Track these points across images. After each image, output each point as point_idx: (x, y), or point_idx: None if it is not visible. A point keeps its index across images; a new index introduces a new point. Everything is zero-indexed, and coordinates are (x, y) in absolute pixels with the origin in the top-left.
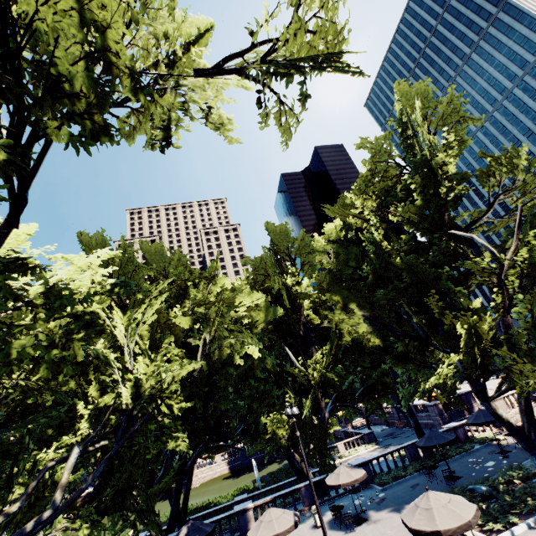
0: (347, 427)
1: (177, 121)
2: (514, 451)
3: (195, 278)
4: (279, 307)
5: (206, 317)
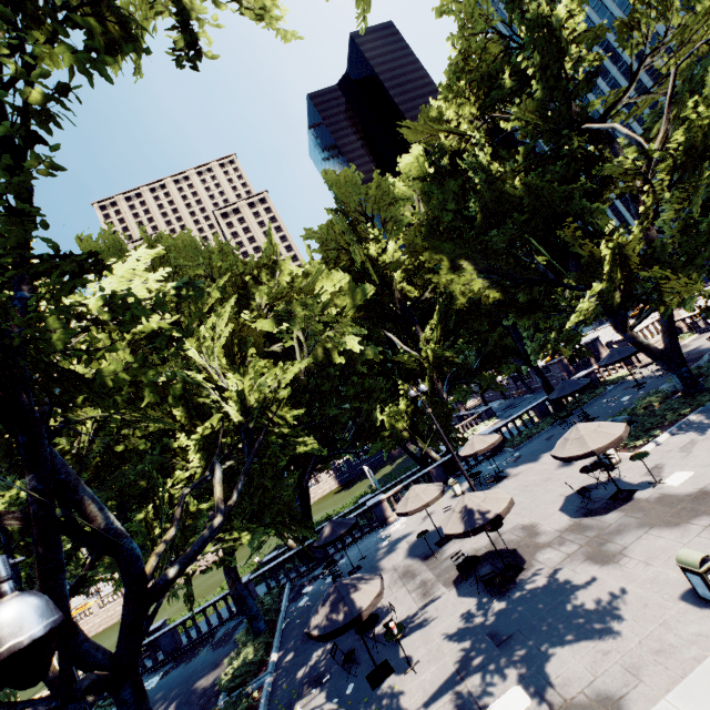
0: (461, 411)
1: (194, 8)
2: (650, 381)
3: (252, 270)
4: (368, 286)
5: (289, 312)
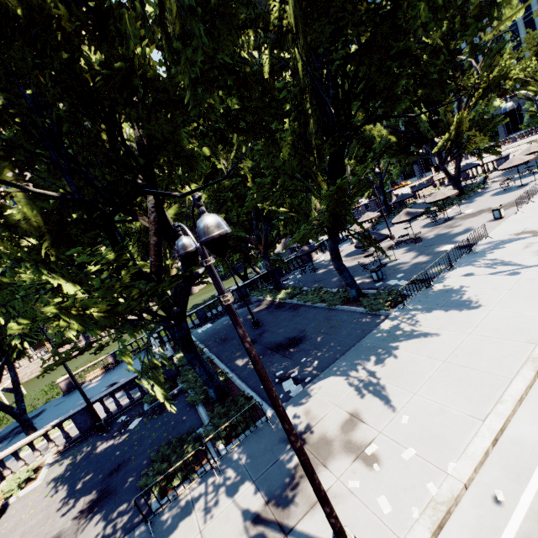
0: None
1: None
2: None
3: None
4: None
5: None
